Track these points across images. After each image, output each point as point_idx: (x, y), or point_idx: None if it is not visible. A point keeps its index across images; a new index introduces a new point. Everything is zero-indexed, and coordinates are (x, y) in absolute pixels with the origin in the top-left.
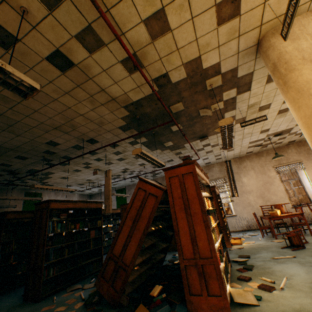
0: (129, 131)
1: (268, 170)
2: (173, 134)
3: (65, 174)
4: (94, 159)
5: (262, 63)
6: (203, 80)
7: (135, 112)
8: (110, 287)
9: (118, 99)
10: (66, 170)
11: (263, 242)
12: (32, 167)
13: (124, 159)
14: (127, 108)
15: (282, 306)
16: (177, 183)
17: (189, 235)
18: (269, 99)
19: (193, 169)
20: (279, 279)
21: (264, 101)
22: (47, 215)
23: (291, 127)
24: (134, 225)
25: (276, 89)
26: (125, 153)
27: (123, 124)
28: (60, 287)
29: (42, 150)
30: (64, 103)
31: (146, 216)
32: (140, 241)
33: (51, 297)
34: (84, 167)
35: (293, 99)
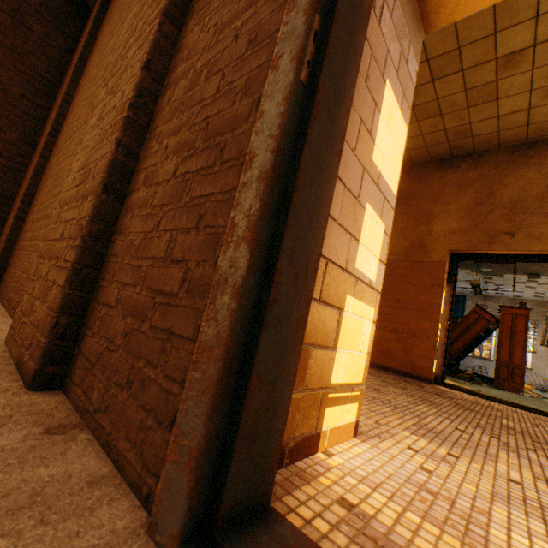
0: None
1: None
2: (499, 265)
3: None
4: None
5: None
6: None
7: None
8: None
9: None
10: None
11: None
12: None
13: None
14: None
15: None
16: (509, 318)
17: (508, 350)
18: None
19: (527, 313)
20: None
21: None
22: None
23: None
24: (463, 333)
25: None
26: None
27: None
28: None
29: None
30: None
31: (476, 330)
32: (466, 343)
33: None
34: None
35: None
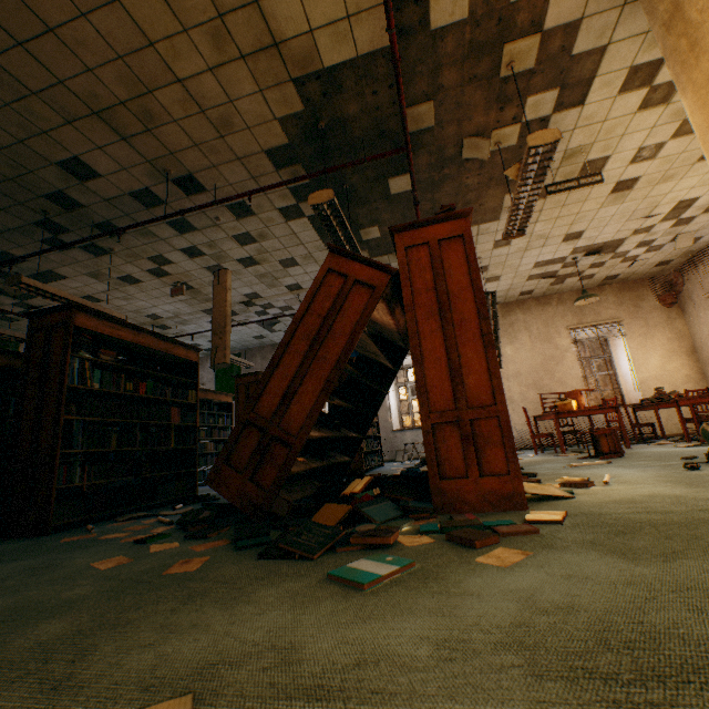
0: (290, 170)
1: (557, 335)
2: (387, 205)
3: (95, 286)
4: (182, 247)
5: (632, 25)
6: (498, 41)
7: (320, 108)
8: (249, 483)
9: (288, 50)
10: (100, 275)
11: (539, 458)
12: (6, 248)
13: (256, 264)
14: (302, 90)
15: (618, 495)
16: (425, 260)
17: (446, 365)
18: (610, 144)
19: (465, 229)
20: (594, 479)
21: (599, 147)
22: (65, 340)
23: (623, 237)
24: (314, 350)
25: (631, 117)
26: (262, 242)
27: (281, 141)
28: (99, 514)
29: (45, 188)
30: (140, 20)
31: (346, 330)
32: (328, 383)
33: (79, 529)
34: (149, 273)
35: (707, 80)
